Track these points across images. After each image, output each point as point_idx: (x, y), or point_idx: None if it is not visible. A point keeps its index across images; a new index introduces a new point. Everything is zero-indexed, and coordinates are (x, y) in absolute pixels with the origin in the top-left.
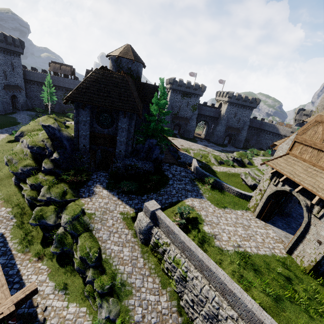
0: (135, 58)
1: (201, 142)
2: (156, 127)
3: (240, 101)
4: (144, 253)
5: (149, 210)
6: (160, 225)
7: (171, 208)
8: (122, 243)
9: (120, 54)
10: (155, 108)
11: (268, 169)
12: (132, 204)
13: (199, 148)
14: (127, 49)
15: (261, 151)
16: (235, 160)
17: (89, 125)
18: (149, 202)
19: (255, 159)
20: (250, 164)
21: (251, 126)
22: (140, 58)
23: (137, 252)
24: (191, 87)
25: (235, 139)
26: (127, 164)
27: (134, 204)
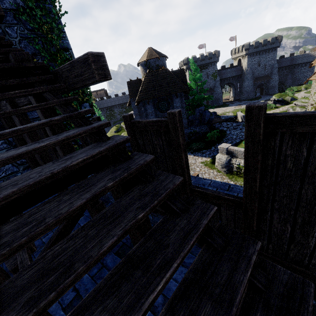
0: (159, 55)
1: (233, 103)
2: (199, 97)
3: (259, 48)
4: (231, 179)
5: (224, 149)
6: (236, 155)
7: (238, 146)
8: (213, 177)
9: (147, 58)
10: (194, 83)
11: (312, 84)
12: (206, 155)
13: (233, 109)
14: (150, 51)
15: (302, 86)
16: (276, 102)
17: (154, 114)
18: (221, 145)
19: (298, 95)
20: (293, 99)
21: (281, 66)
22: (162, 54)
23: (226, 179)
24: (205, 58)
25: (267, 88)
26: (188, 133)
27: (208, 155)
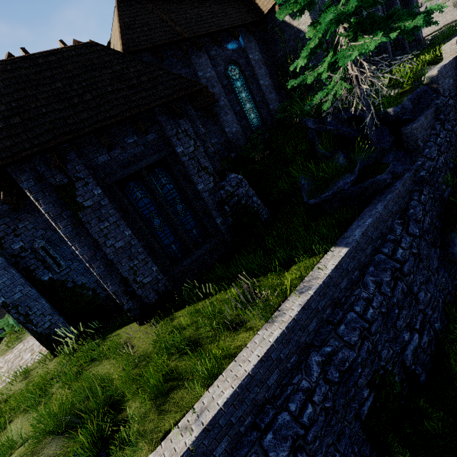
0: None
1: None
2: None
3: None
4: None
5: None
6: None
7: None
8: None
9: None
10: None
11: None
12: None
13: None
14: None
15: None
16: None
17: None
18: None
19: None
20: None
21: None
22: None
23: None
24: None
25: None
26: None
27: None
